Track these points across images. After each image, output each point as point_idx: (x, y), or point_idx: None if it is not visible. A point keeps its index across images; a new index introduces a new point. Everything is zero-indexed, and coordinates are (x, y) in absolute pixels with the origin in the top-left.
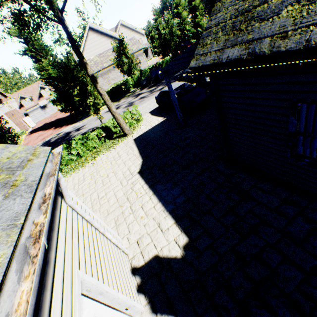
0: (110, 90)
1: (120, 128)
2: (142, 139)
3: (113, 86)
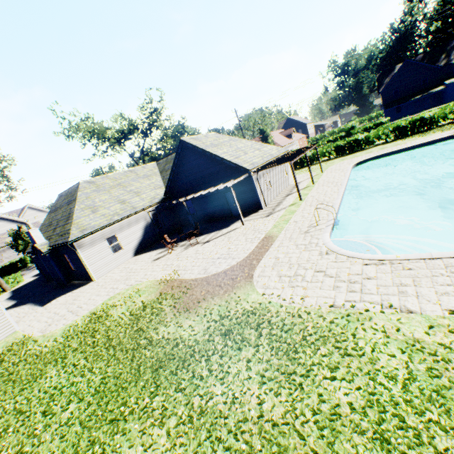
0: (2, 268)
1: (1, 286)
2: (17, 289)
3: (7, 264)
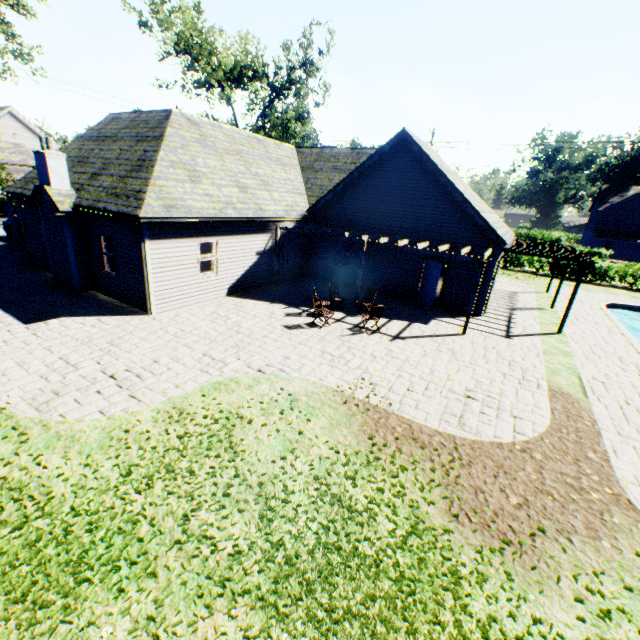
0: None
1: None
2: None
3: None
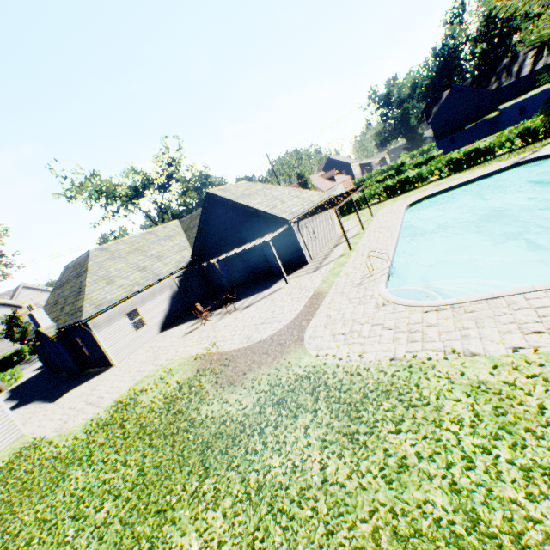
0: None
1: None
2: (16, 387)
3: None
